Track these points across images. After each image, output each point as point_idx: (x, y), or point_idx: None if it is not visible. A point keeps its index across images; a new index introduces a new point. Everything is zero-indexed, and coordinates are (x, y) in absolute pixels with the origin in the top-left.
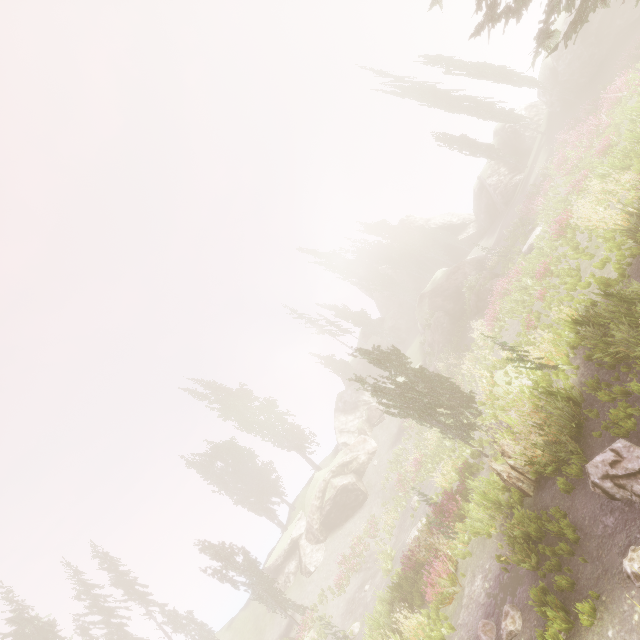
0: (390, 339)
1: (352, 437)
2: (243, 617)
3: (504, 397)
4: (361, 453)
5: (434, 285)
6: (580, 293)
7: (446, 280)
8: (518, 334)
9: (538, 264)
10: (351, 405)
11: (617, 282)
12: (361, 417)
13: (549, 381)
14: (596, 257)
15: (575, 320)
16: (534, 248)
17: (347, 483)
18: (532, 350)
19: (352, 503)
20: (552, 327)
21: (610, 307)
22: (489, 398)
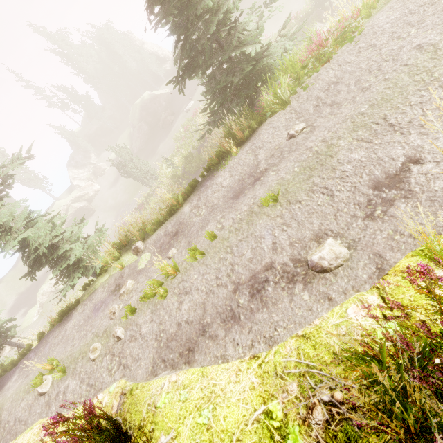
0: (109, 124)
1: (83, 182)
2: (11, 275)
3: (164, 174)
4: (90, 191)
5: (143, 103)
6: (191, 145)
7: (150, 102)
8: (174, 151)
9: (185, 126)
10: (81, 163)
11: (195, 149)
12: (89, 171)
13: (176, 171)
14: (197, 135)
15: (184, 157)
16: (189, 111)
17: (83, 205)
18: (176, 159)
19: (86, 215)
20: (182, 153)
21: (190, 157)
22: (160, 173)
